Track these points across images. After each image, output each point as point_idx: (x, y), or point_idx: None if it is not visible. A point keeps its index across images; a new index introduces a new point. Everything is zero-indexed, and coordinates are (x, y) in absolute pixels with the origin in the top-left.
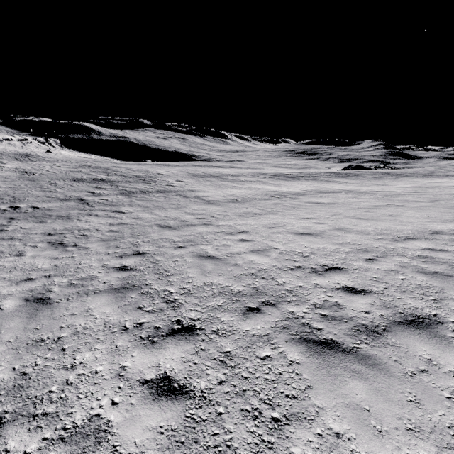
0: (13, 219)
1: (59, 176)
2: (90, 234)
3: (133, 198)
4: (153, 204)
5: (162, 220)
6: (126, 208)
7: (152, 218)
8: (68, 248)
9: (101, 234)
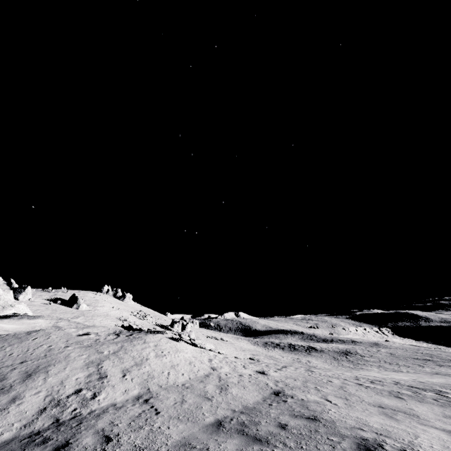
0: (400, 366)
1: (406, 356)
2: (423, 370)
3: (441, 366)
4: (450, 369)
5: (448, 371)
6: (437, 368)
7: (445, 371)
8: (417, 371)
9: (426, 370)
